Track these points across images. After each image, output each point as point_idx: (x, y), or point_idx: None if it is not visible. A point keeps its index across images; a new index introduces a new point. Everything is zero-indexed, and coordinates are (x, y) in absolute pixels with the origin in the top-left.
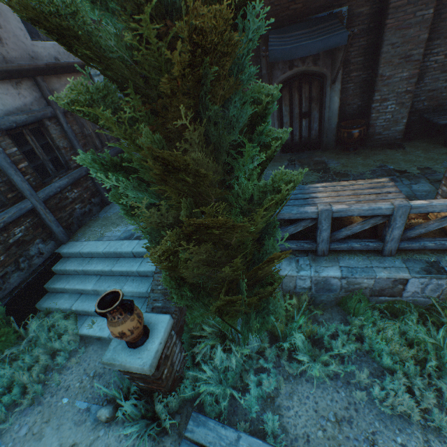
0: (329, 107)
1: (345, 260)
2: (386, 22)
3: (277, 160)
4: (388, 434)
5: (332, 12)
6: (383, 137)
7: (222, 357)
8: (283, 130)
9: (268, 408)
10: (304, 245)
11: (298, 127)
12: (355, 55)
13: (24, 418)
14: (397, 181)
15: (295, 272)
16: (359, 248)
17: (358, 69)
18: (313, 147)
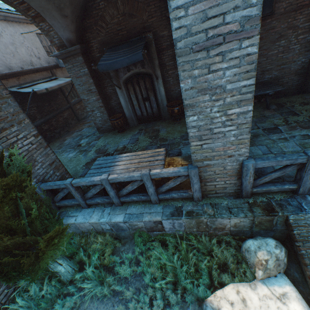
0: (159, 94)
1: (131, 208)
2: None
3: (133, 130)
4: None
5: (143, 36)
6: None
7: (39, 288)
8: None
9: None
10: (106, 200)
11: (144, 107)
12: (168, 60)
13: None
14: None
15: (97, 220)
16: (138, 200)
17: (172, 69)
18: (157, 118)
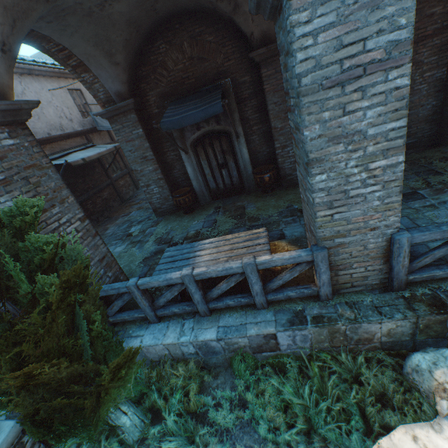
0: (241, 157)
1: (225, 318)
2: (264, 87)
3: (205, 209)
4: None
5: (218, 83)
6: (294, 177)
7: None
8: (51, 235)
9: None
10: (186, 308)
11: (220, 176)
12: (251, 113)
13: None
14: (297, 221)
15: (176, 339)
16: (235, 305)
17: (257, 123)
18: (238, 191)
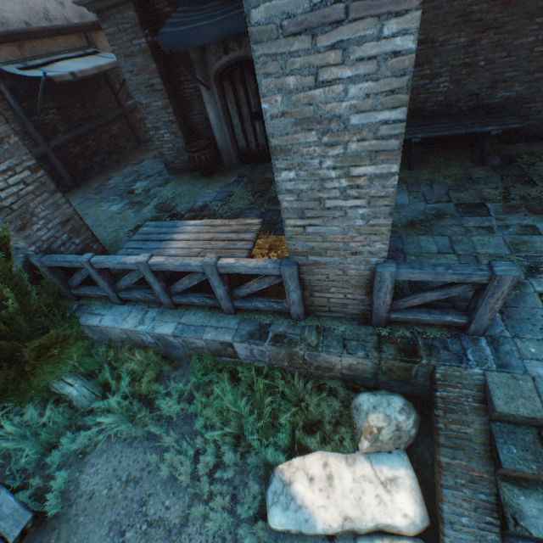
0: None
1: (190, 315)
2: None
3: (227, 175)
4: (163, 496)
5: None
6: None
7: (38, 413)
8: None
9: (76, 464)
10: (149, 296)
11: (252, 132)
12: None
13: None
14: None
15: (133, 327)
16: (201, 304)
17: None
18: None
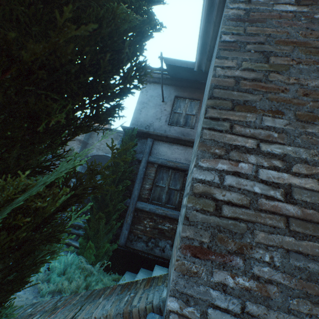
0: None
1: None
2: None
3: None
4: None
5: None
6: None
7: None
8: None
9: None
10: None
11: None
12: None
13: (32, 290)
14: None
15: None
16: None
17: None
18: None
